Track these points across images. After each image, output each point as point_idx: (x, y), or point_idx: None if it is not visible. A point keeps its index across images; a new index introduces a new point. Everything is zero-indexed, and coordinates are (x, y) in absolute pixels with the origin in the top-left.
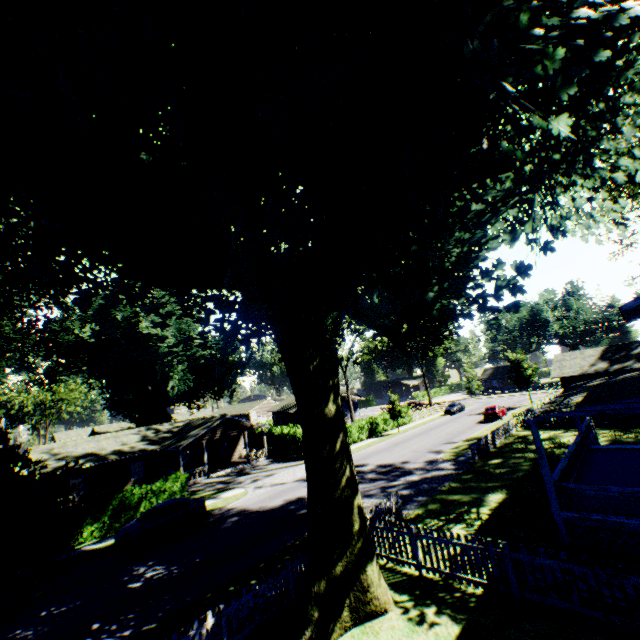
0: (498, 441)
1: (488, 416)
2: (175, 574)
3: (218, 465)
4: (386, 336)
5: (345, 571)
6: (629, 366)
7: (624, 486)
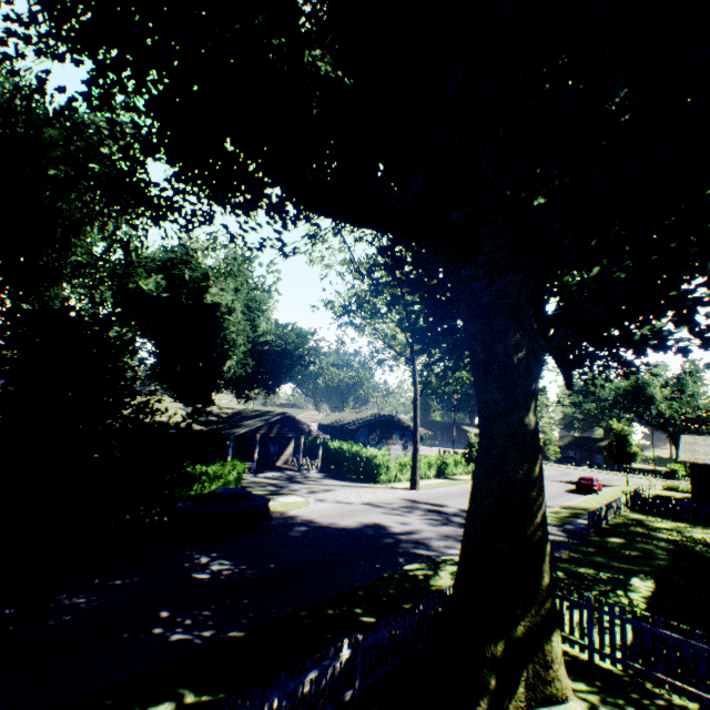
0: (609, 518)
1: (582, 487)
2: (249, 575)
3: (263, 466)
4: (553, 355)
5: (526, 634)
6: None
7: None
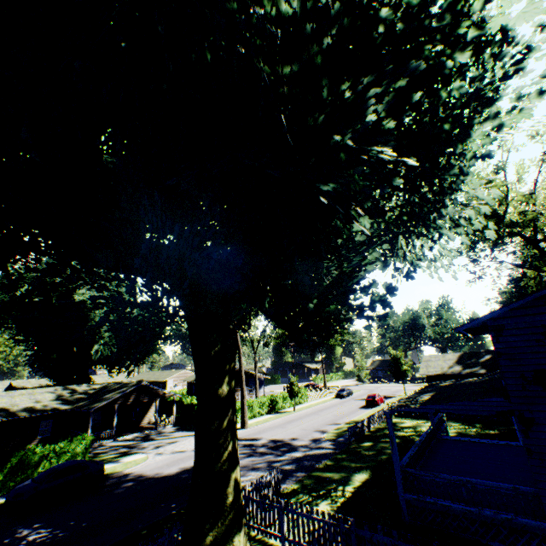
0: (373, 426)
1: (369, 402)
2: (58, 538)
3: (127, 429)
4: (285, 329)
5: (214, 541)
6: (476, 371)
7: (457, 474)
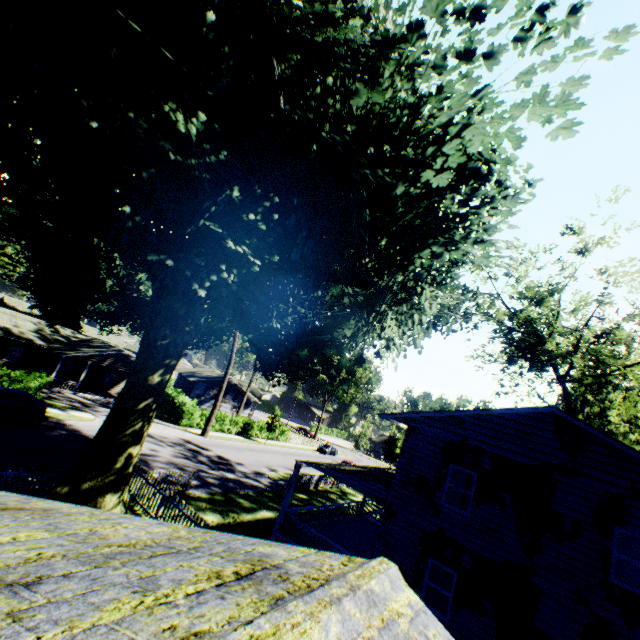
0: (323, 485)
1: None
2: None
3: (94, 389)
4: (257, 355)
5: (90, 489)
6: None
7: (340, 541)
